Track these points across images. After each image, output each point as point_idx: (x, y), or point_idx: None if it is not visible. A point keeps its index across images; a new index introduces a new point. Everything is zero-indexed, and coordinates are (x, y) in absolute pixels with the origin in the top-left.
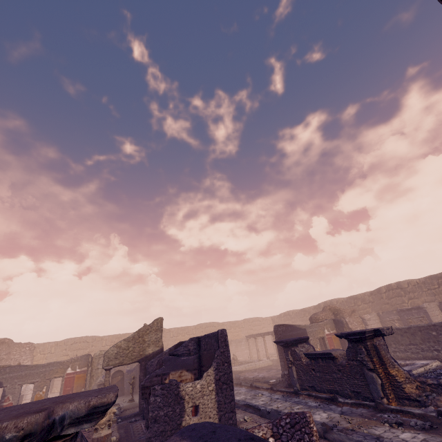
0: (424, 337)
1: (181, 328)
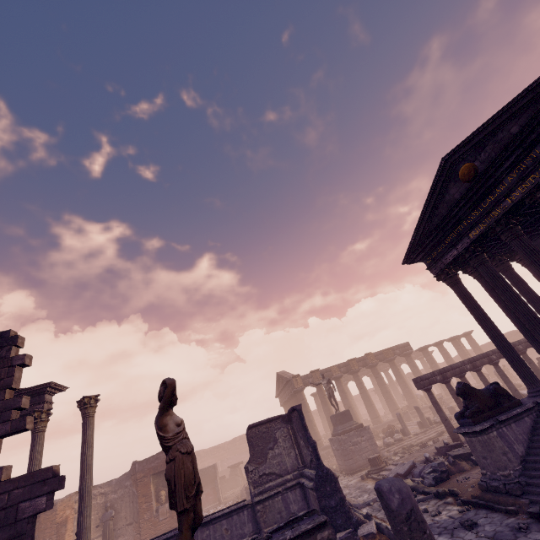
0: (227, 474)
1: None
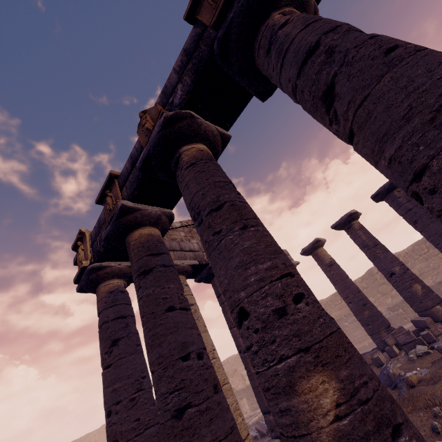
0: None
1: (81, 439)
